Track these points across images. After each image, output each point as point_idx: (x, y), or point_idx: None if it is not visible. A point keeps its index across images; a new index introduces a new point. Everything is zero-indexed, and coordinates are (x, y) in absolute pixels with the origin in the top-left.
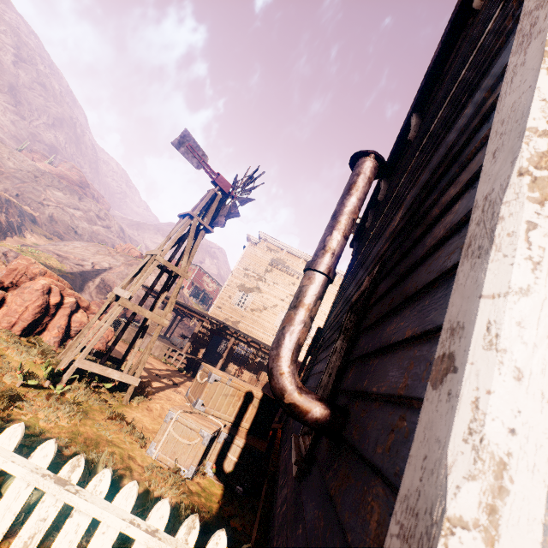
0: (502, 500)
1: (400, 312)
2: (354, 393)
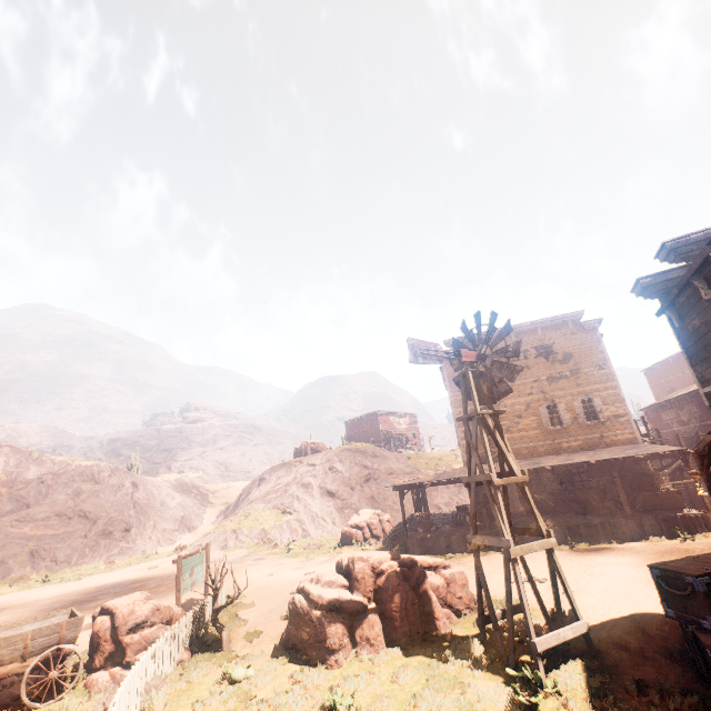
0: None
1: None
2: None
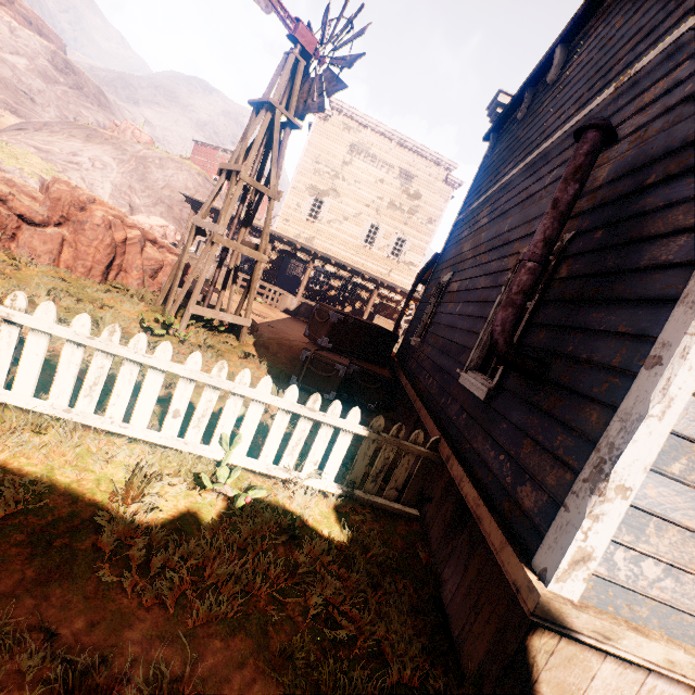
0: (668, 409)
1: (608, 306)
2: (553, 353)
